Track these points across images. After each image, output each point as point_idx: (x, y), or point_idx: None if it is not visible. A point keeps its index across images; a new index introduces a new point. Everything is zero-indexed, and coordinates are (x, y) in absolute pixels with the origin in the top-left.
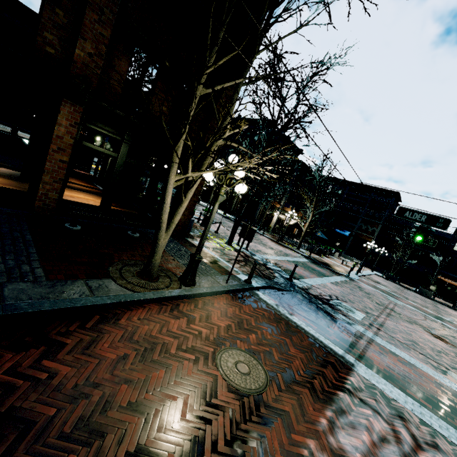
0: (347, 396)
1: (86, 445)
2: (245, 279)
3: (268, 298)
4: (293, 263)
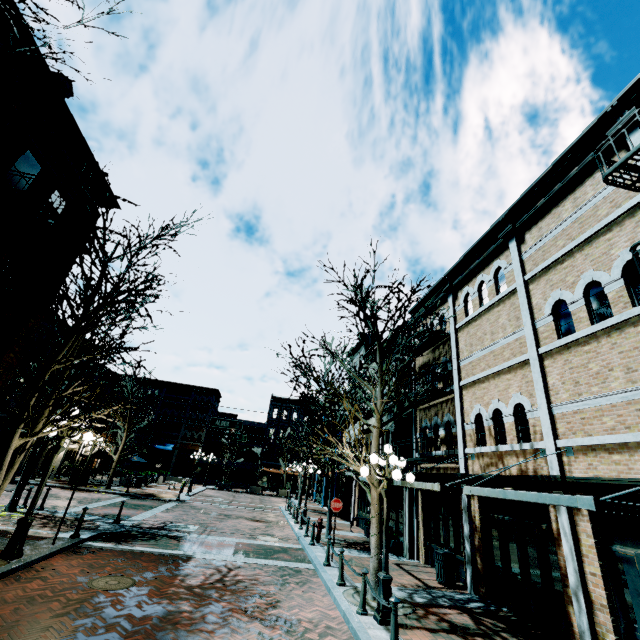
0: (190, 568)
1: (46, 631)
2: (72, 534)
3: (104, 543)
4: (111, 506)
